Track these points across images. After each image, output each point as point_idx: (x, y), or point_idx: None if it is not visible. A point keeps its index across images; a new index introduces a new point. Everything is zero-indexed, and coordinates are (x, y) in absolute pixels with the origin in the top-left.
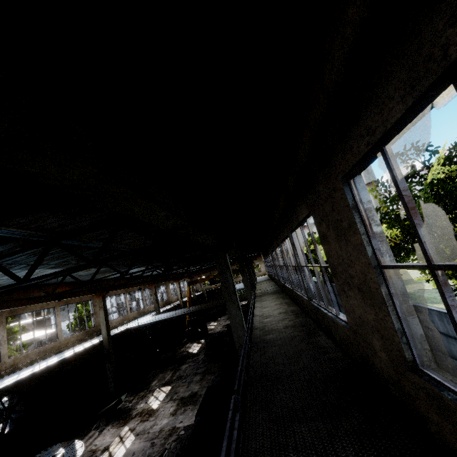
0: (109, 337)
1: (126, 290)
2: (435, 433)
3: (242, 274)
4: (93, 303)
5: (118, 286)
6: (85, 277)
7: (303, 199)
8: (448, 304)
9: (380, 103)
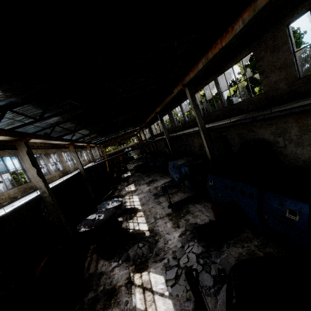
0: (83, 169)
1: (69, 150)
2: (302, 93)
3: (161, 121)
4: (57, 155)
5: (76, 141)
6: (53, 134)
7: (246, 47)
8: None
9: None
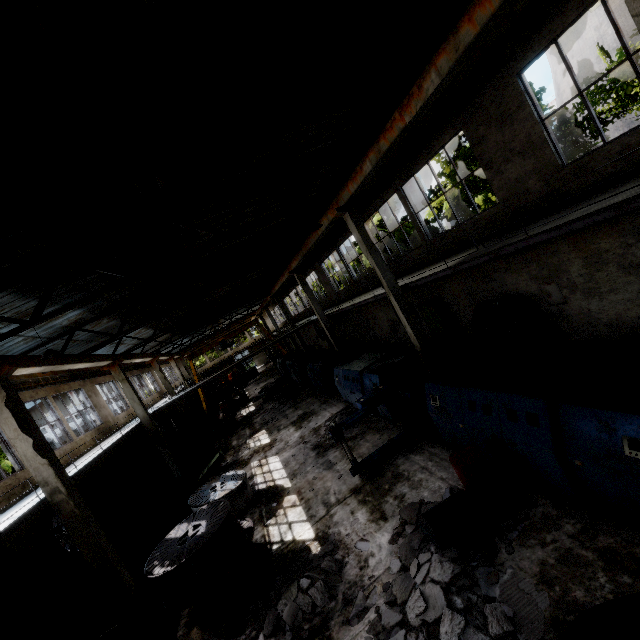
0: (149, 415)
1: (112, 377)
2: (575, 192)
3: (304, 288)
4: (86, 393)
5: (126, 355)
6: (72, 349)
7: (449, 123)
8: (588, 106)
9: (562, 14)
